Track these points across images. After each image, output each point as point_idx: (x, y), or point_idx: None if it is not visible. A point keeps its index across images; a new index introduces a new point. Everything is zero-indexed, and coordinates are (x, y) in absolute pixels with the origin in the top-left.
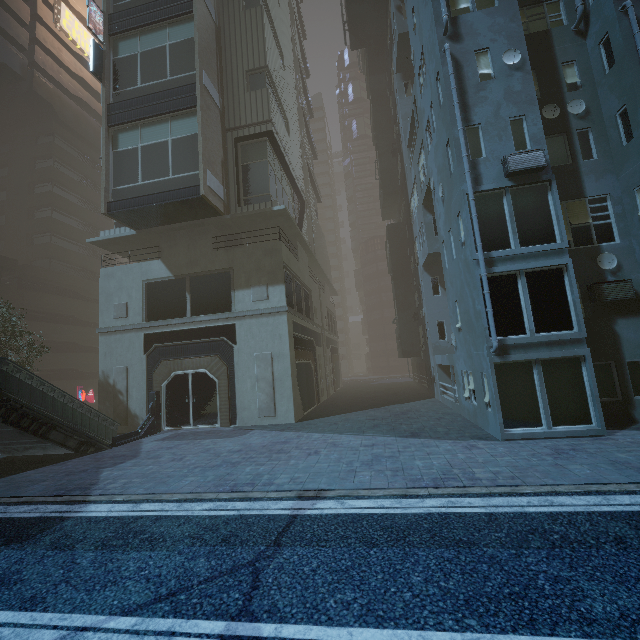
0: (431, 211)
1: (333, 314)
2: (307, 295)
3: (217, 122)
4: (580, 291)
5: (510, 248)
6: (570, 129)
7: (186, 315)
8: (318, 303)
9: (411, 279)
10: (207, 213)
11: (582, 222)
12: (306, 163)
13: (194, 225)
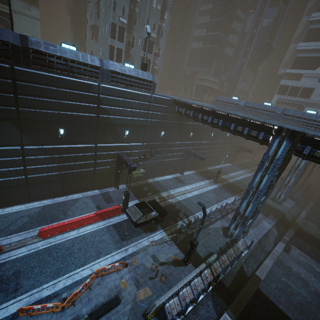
0: (97, 8)
1: None
2: None
3: None
4: (125, 56)
5: (115, 40)
6: (134, 14)
7: None
8: None
9: (81, 26)
10: None
11: (130, 40)
12: None
13: None
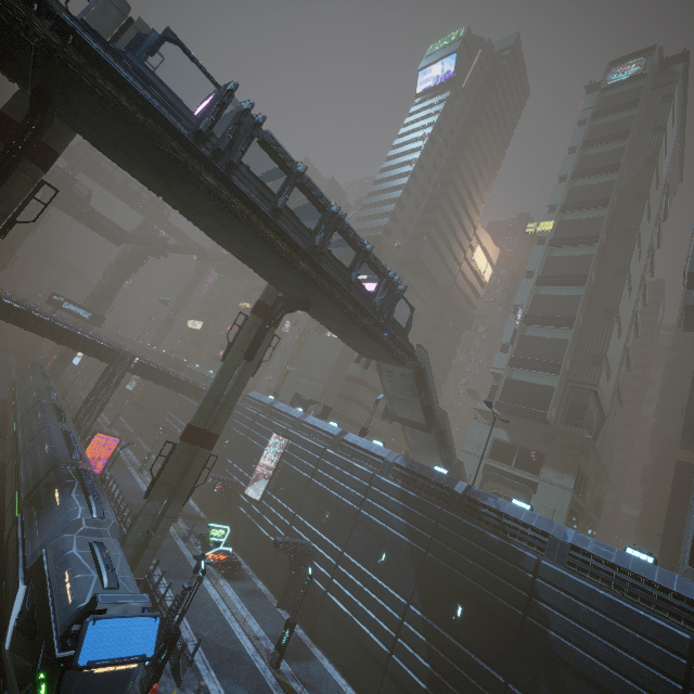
0: None
1: (602, 500)
2: (585, 482)
3: (565, 379)
4: None
5: None
6: None
7: (511, 465)
8: (591, 489)
9: (686, 511)
10: (543, 422)
11: None
12: (616, 387)
13: (532, 423)
